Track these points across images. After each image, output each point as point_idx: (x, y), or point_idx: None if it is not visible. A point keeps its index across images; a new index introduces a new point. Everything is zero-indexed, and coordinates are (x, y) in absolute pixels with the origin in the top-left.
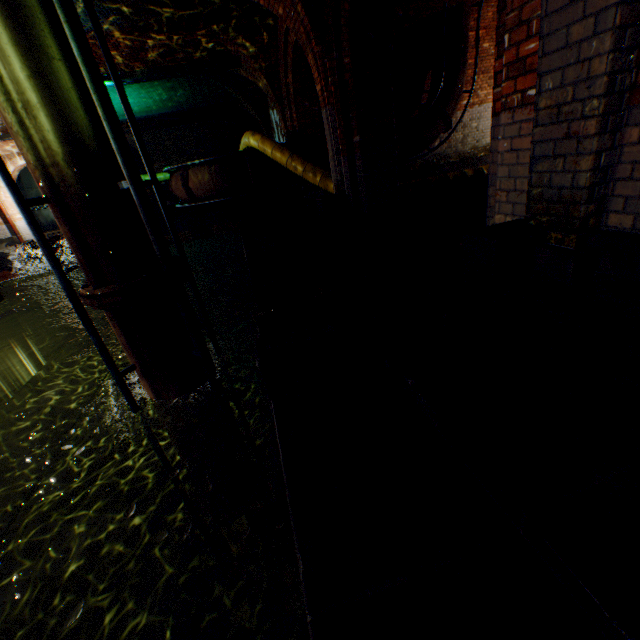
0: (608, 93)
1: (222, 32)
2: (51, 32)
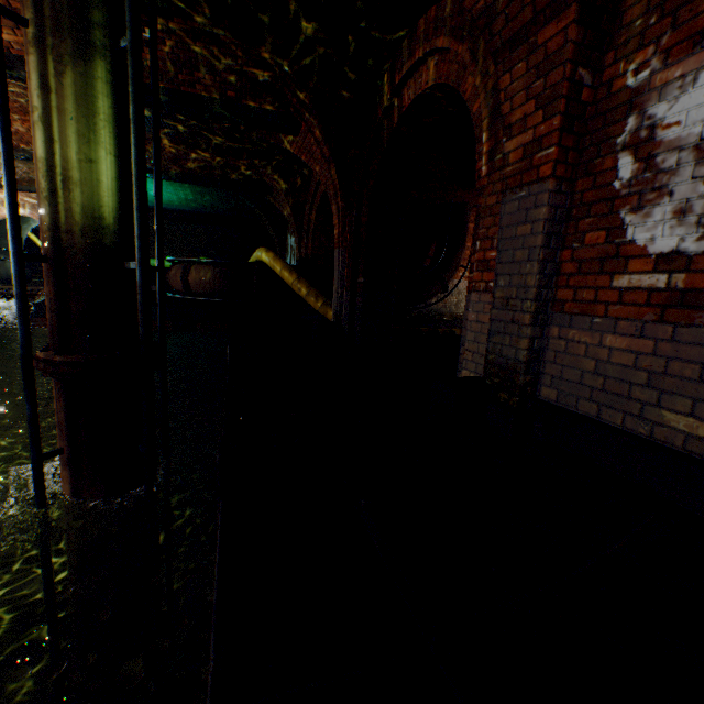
0: (537, 299)
1: (263, 166)
2: (118, 135)
